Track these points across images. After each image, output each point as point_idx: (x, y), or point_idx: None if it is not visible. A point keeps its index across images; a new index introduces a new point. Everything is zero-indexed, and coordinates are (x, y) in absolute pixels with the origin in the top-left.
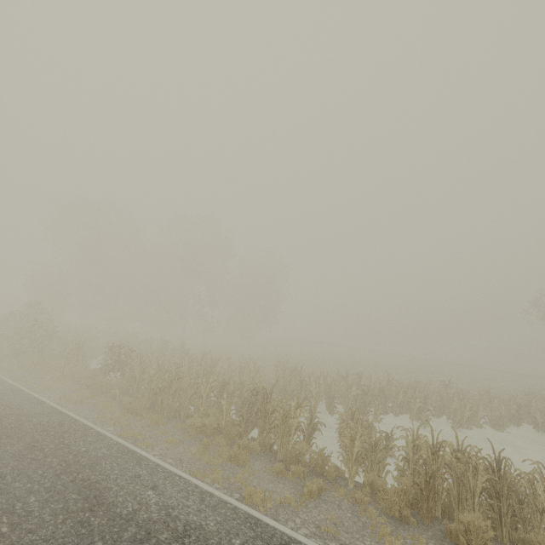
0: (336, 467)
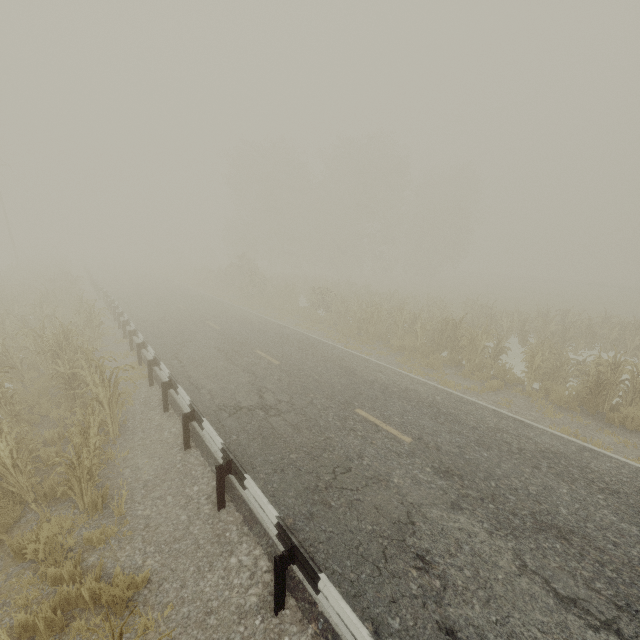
0: (517, 377)
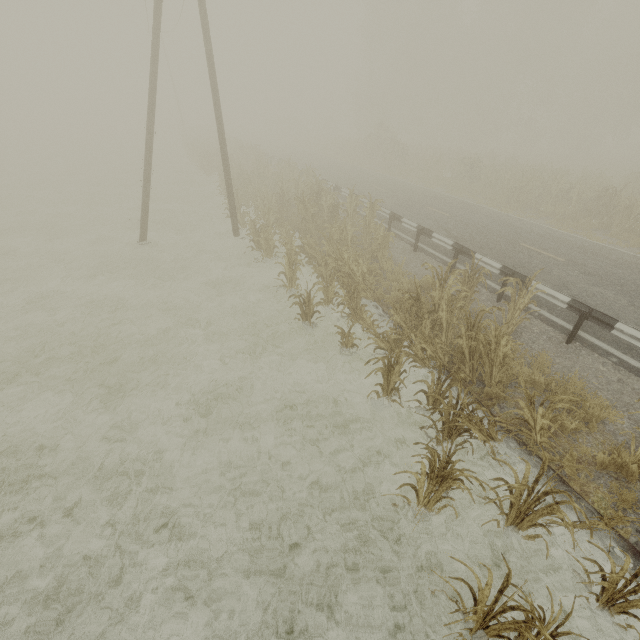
0: None
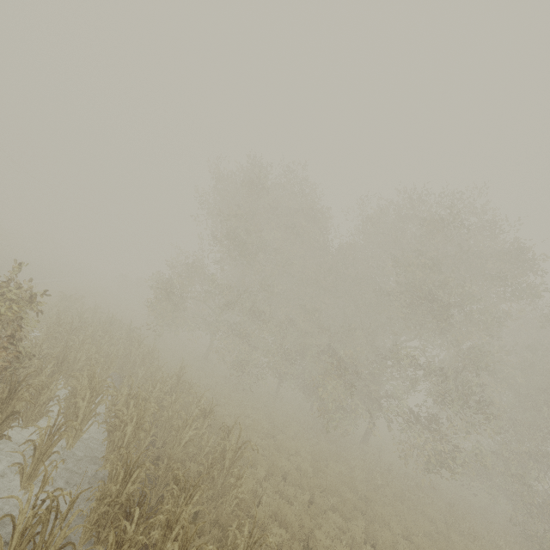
0: None
